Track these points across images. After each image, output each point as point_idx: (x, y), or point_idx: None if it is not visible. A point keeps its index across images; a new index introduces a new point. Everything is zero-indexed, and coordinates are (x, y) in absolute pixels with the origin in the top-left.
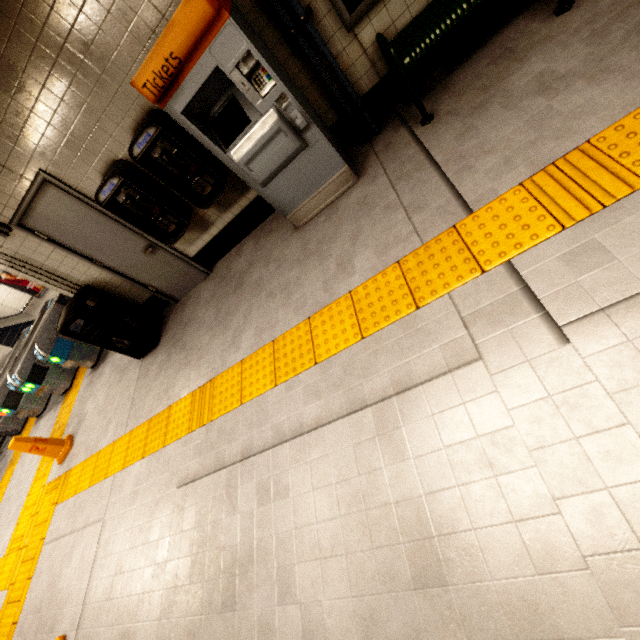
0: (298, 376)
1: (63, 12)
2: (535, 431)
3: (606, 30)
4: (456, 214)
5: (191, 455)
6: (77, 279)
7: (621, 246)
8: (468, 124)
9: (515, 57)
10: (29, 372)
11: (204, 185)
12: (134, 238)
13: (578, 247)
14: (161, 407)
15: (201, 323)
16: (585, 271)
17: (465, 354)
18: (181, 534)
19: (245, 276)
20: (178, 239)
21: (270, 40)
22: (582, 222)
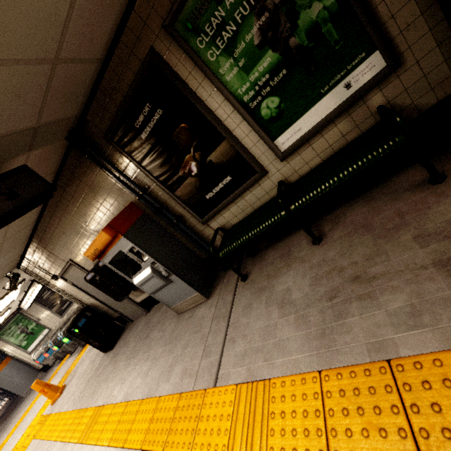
0: (115, 449)
1: (78, 213)
2: None
3: (320, 280)
4: (211, 379)
5: None
6: (85, 301)
7: None
8: (251, 300)
9: (288, 262)
10: None
11: None
12: None
13: None
14: (86, 404)
15: (127, 350)
16: None
17: None
18: None
19: (152, 330)
20: (123, 300)
21: (164, 224)
22: None
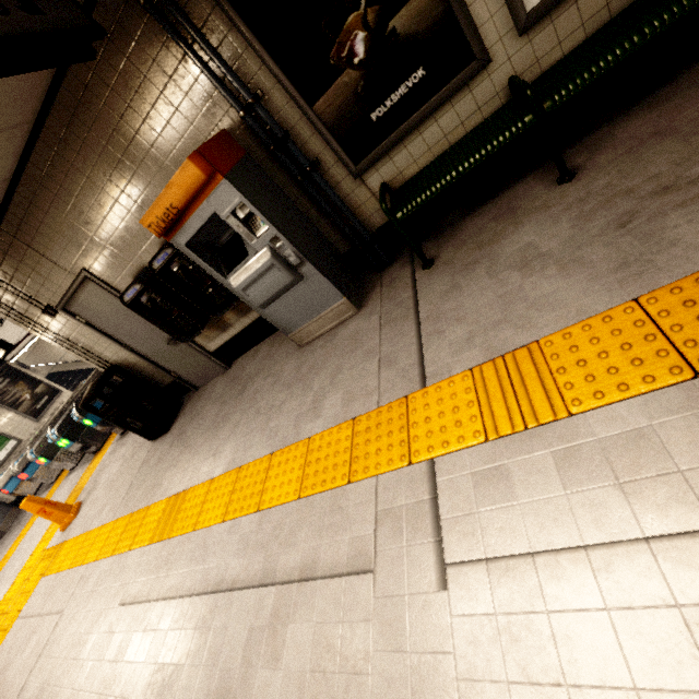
0: (241, 518)
1: (108, 158)
2: (383, 693)
3: (592, 215)
4: (413, 383)
5: (141, 571)
6: (109, 357)
7: (525, 485)
8: (455, 281)
9: (514, 219)
10: (67, 428)
11: (218, 296)
12: (159, 330)
13: (491, 469)
14: (144, 503)
15: (203, 421)
16: (487, 503)
17: (364, 559)
18: (100, 663)
19: (249, 383)
20: (192, 339)
21: (282, 182)
22: (503, 439)
